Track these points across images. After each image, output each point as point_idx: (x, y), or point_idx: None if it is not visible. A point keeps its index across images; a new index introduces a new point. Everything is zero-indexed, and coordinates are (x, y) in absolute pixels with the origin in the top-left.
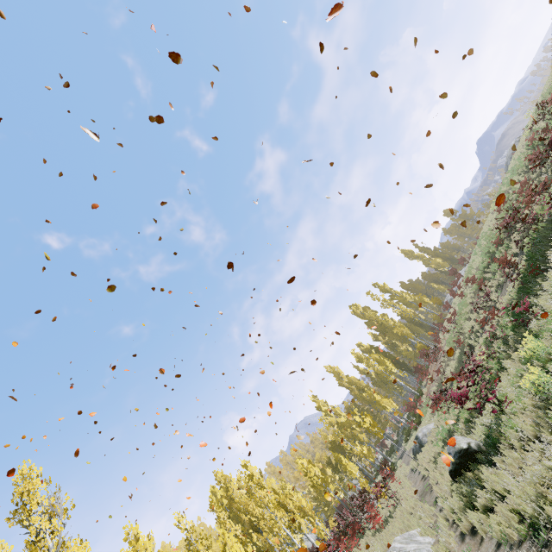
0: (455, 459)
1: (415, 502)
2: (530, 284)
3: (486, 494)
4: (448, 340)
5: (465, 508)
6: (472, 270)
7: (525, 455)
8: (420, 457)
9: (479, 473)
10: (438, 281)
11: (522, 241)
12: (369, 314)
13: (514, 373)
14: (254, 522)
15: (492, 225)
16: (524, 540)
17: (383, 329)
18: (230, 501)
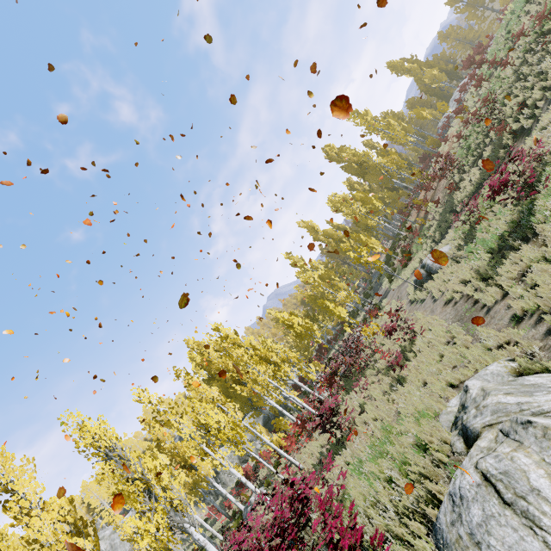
0: None
1: (456, 330)
2: None
3: None
4: (459, 152)
5: None
6: (518, 28)
7: None
8: (432, 285)
9: None
10: (427, 108)
11: None
12: (348, 151)
13: None
14: (237, 377)
15: None
16: None
17: (362, 172)
18: (208, 364)
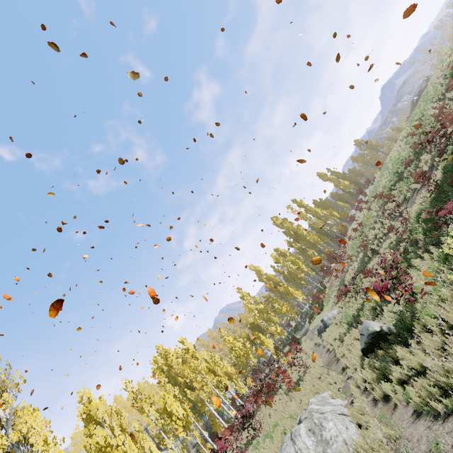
0: (368, 339)
1: (323, 370)
2: (445, 193)
3: (401, 369)
4: (351, 246)
5: (377, 379)
6: (378, 188)
7: (445, 339)
8: (325, 335)
9: (394, 351)
10: (343, 200)
11: (439, 157)
12: (287, 224)
13: (425, 269)
14: (189, 383)
15: (401, 149)
16: (452, 413)
17: (297, 237)
18: (169, 368)
